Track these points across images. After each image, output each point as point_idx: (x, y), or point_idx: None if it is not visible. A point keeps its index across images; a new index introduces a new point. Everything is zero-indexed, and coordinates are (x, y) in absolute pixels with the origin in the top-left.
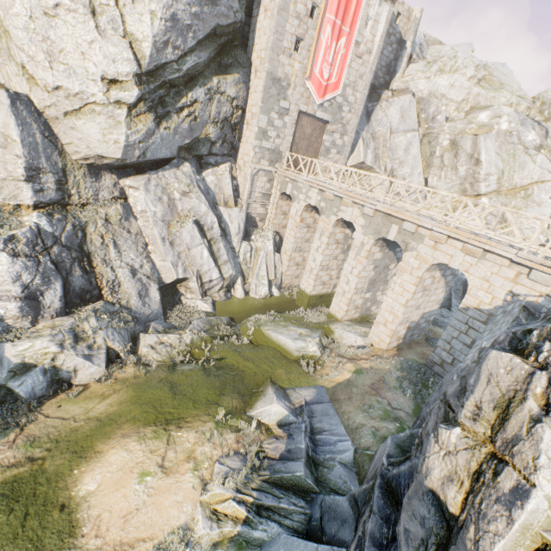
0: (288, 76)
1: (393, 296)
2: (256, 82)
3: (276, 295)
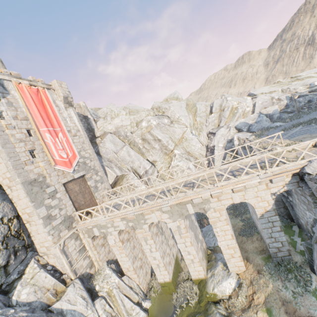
0: (40, 173)
1: (222, 239)
2: (15, 193)
3: (149, 305)
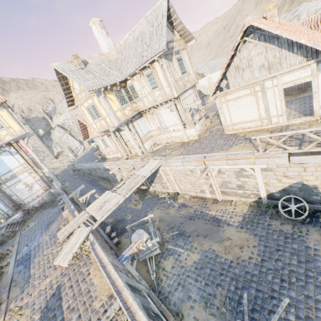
0: None
1: None
2: None
3: None
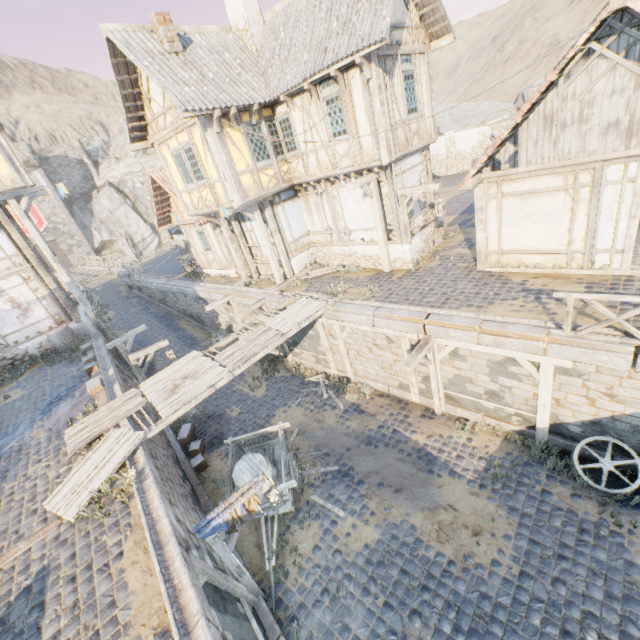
0: None
1: None
2: None
3: None
